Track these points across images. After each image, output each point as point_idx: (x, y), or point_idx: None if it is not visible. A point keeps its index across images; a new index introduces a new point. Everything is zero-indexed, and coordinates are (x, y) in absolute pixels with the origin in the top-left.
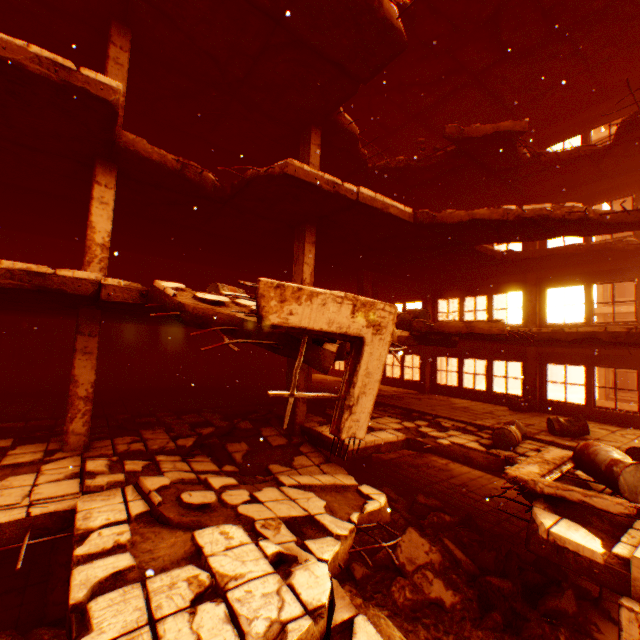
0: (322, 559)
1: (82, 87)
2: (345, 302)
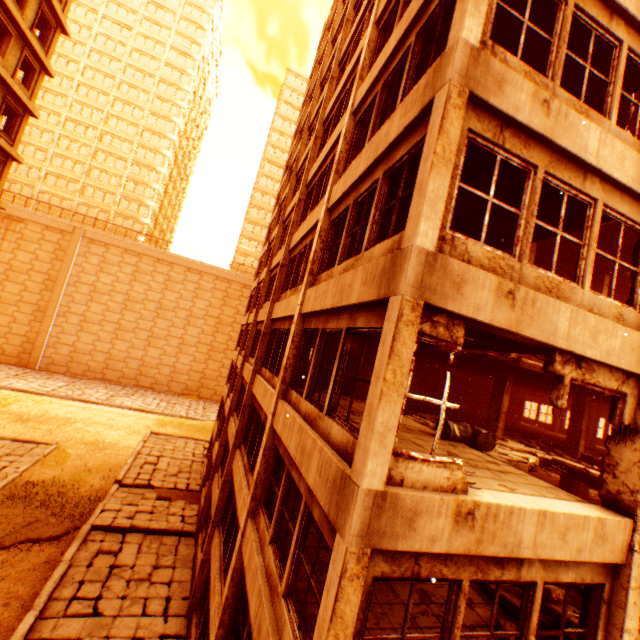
0: None
1: None
2: None
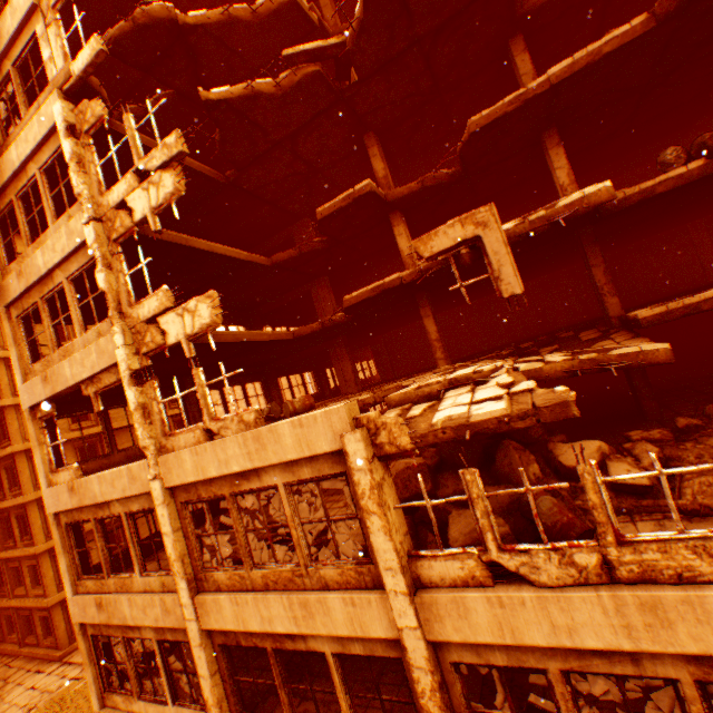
0: (515, 367)
1: (358, 196)
2: (455, 225)
